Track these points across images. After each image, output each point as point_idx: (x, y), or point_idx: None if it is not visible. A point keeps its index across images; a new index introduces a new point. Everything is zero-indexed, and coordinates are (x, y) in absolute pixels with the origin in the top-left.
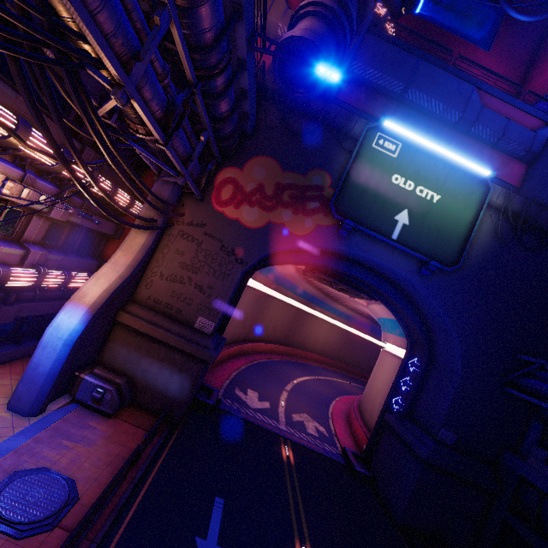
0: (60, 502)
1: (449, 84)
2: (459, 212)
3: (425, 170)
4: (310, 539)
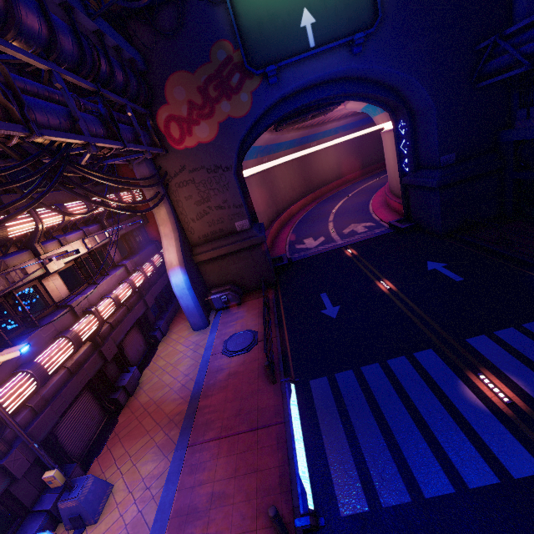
0: (251, 337)
1: None
2: None
3: None
4: (383, 276)
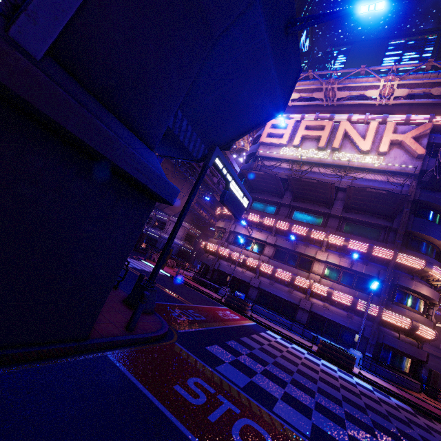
0: None
1: None
2: None
3: None
4: None
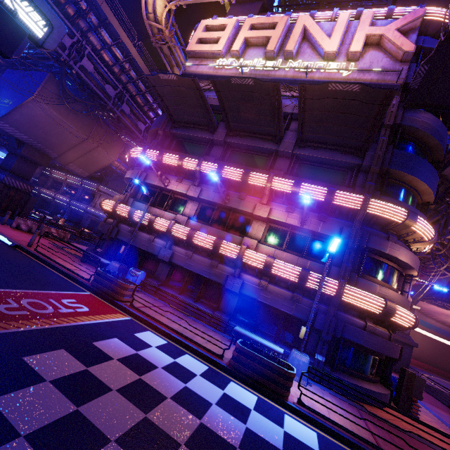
0: None
1: None
2: None
3: None
4: None
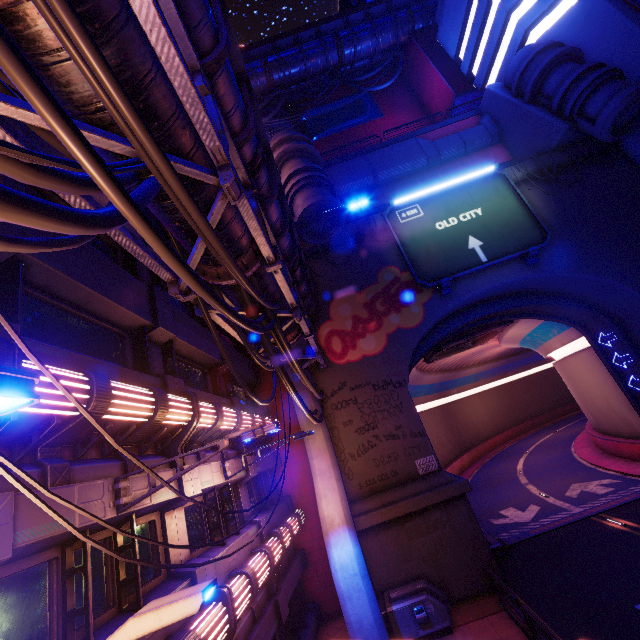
0: None
1: (398, 150)
2: (504, 205)
3: (451, 203)
4: None
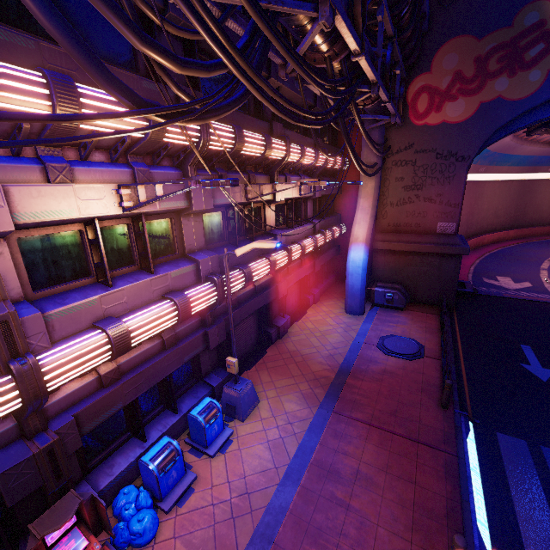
0: (416, 347)
1: None
2: None
3: None
4: None
